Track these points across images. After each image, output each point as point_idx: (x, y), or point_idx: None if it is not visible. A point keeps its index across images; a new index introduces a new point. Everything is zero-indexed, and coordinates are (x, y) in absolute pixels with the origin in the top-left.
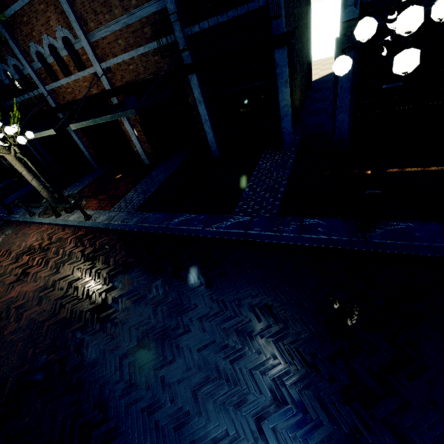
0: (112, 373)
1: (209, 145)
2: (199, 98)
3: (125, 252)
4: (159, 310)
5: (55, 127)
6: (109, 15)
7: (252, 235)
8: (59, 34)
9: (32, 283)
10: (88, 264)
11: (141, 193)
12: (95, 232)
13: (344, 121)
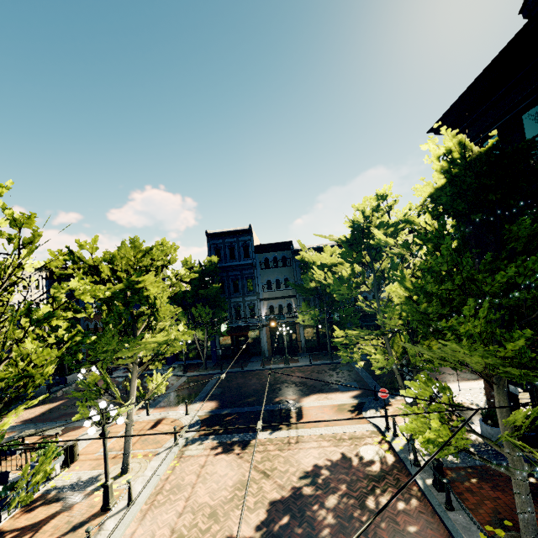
0: None
1: None
2: None
3: None
4: None
5: None
6: None
7: None
8: None
9: None
10: None
11: None
12: None
13: None
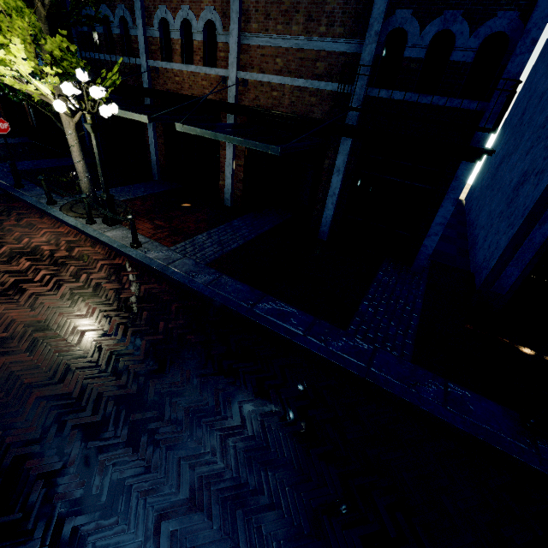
0: (138, 542)
1: (319, 221)
2: (340, 167)
3: (183, 320)
4: (230, 445)
5: (145, 113)
6: (283, 27)
7: (378, 377)
8: (205, 14)
9: (26, 309)
10: (123, 316)
11: (218, 243)
12: (141, 270)
13: (512, 276)
